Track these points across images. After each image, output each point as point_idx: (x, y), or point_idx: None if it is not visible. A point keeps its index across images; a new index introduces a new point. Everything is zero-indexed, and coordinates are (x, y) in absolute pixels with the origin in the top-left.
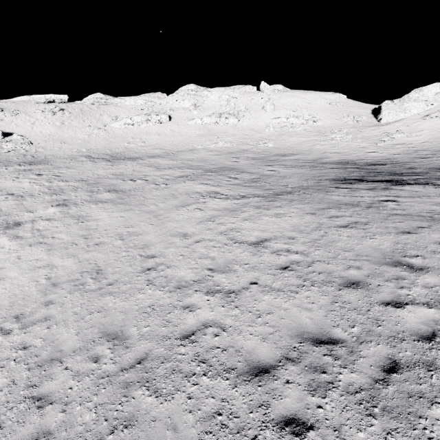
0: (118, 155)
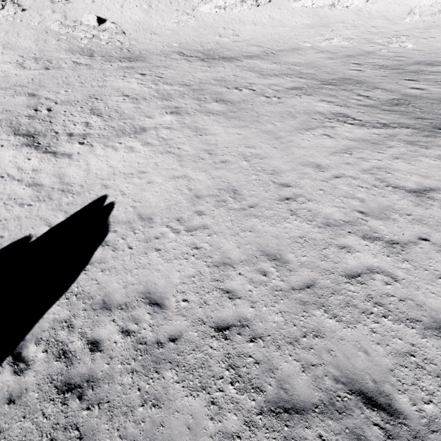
0: (211, 52)
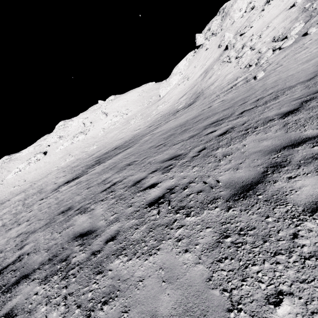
0: (0, 202)
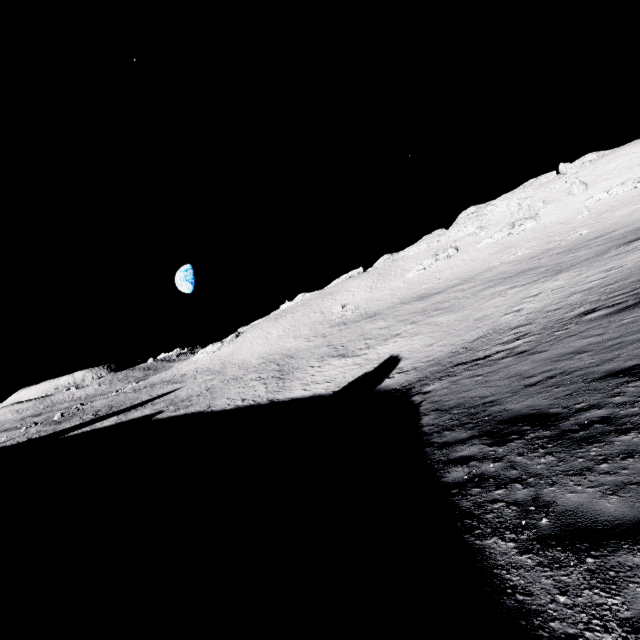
0: (423, 295)
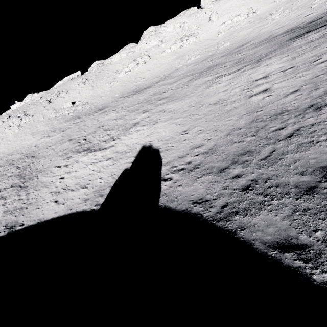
0: (136, 90)
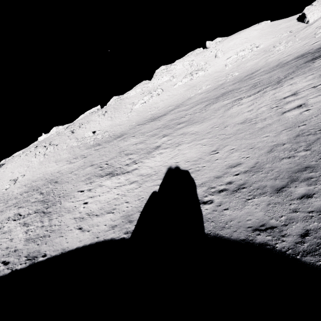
0: (152, 118)
